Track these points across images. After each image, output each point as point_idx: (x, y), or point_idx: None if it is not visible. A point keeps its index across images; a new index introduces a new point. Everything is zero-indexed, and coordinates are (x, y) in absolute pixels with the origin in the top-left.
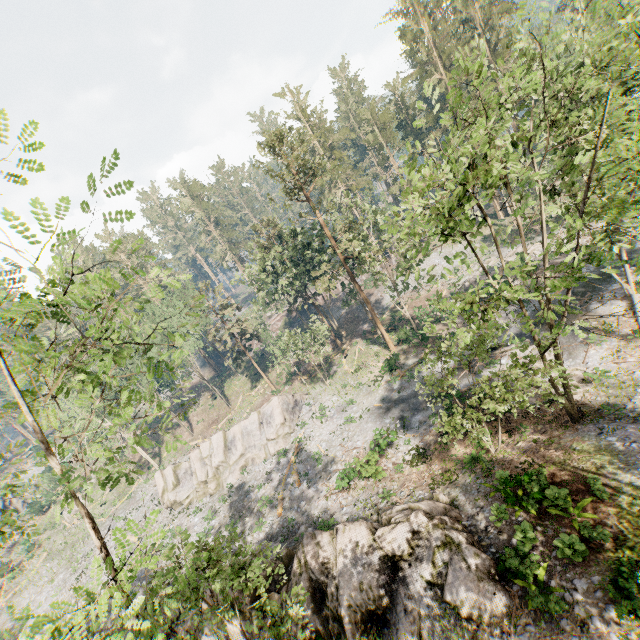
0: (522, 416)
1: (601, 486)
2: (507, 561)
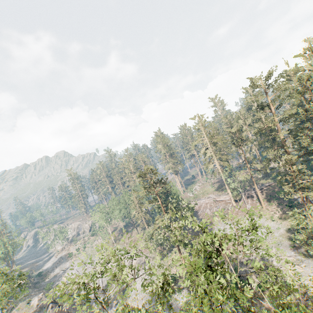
0: None
1: None
2: None
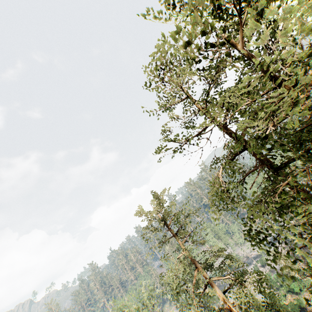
0: None
1: None
2: None
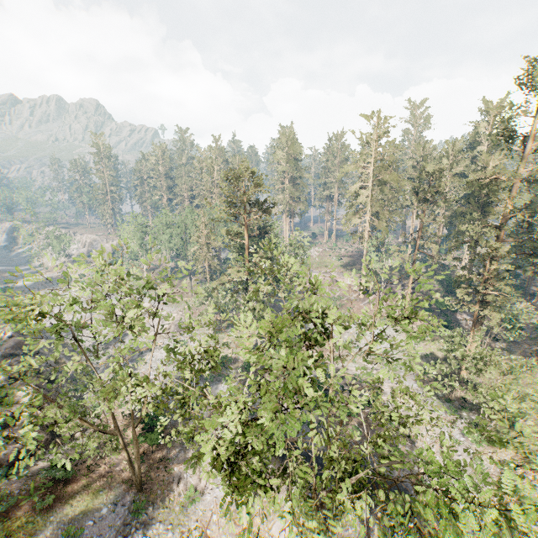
0: (161, 458)
1: (45, 504)
2: (0, 468)
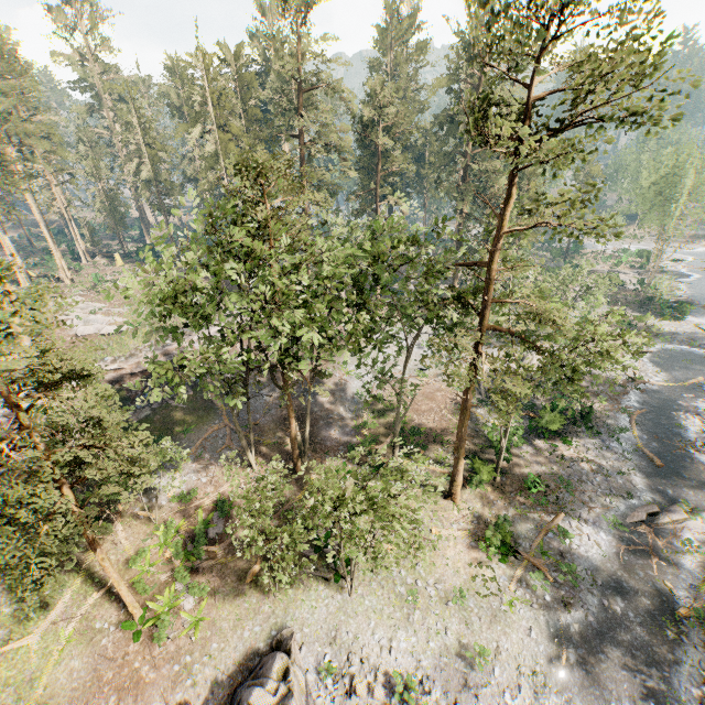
0: None
1: None
2: None
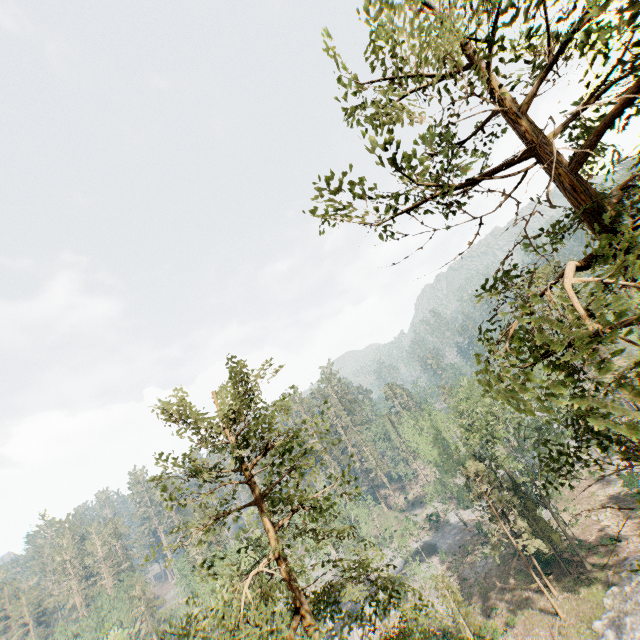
0: None
1: None
2: None
